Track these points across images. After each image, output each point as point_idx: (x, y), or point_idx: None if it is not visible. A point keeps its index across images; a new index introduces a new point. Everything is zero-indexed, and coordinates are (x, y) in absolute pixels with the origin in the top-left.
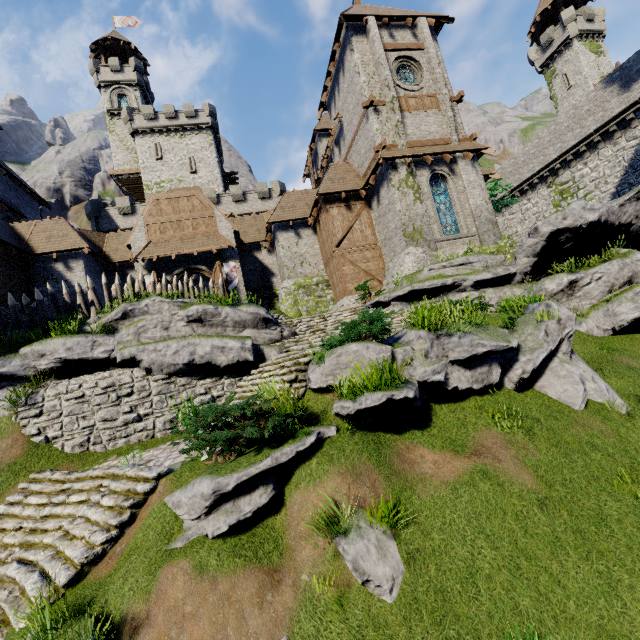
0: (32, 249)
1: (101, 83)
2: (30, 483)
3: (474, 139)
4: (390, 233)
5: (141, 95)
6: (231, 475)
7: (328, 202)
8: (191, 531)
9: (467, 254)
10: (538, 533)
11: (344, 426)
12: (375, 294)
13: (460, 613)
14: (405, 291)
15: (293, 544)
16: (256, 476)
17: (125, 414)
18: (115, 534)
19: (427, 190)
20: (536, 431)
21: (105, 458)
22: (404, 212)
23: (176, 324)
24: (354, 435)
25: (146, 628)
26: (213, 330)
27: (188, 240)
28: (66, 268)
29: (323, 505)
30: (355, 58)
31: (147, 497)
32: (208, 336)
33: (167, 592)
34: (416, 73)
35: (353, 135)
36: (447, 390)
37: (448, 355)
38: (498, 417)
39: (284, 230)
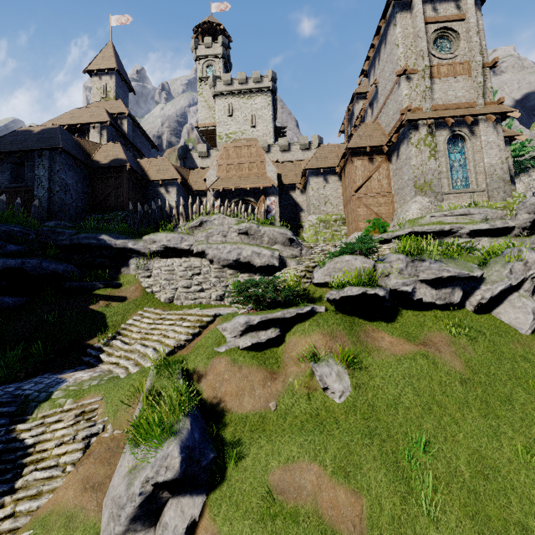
0: (148, 177)
1: (197, 57)
2: (144, 312)
3: (501, 103)
4: (403, 184)
5: (223, 65)
6: (257, 316)
7: (354, 155)
8: (231, 343)
9: (470, 206)
10: (453, 396)
11: (331, 308)
12: (380, 232)
13: (381, 418)
14: (405, 232)
15: (286, 363)
16: (271, 320)
17: (195, 286)
18: (191, 338)
19: (443, 148)
20: (479, 340)
21: (182, 309)
22: (418, 166)
23: (231, 234)
24: (337, 314)
25: (205, 379)
26: (254, 241)
27: (244, 178)
28: (166, 191)
29: (308, 347)
30: (397, 32)
31: (208, 325)
32: (250, 244)
33: (216, 366)
34: (453, 42)
35: (385, 99)
36: (413, 300)
37: (419, 275)
38: (451, 326)
39: (315, 176)
